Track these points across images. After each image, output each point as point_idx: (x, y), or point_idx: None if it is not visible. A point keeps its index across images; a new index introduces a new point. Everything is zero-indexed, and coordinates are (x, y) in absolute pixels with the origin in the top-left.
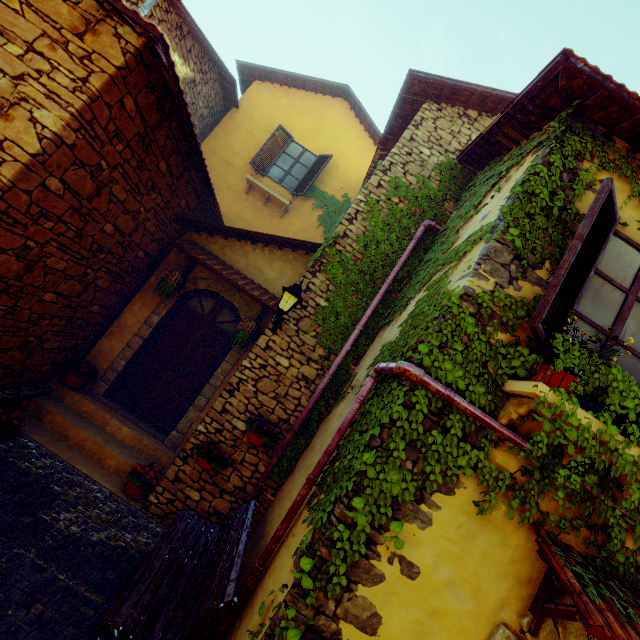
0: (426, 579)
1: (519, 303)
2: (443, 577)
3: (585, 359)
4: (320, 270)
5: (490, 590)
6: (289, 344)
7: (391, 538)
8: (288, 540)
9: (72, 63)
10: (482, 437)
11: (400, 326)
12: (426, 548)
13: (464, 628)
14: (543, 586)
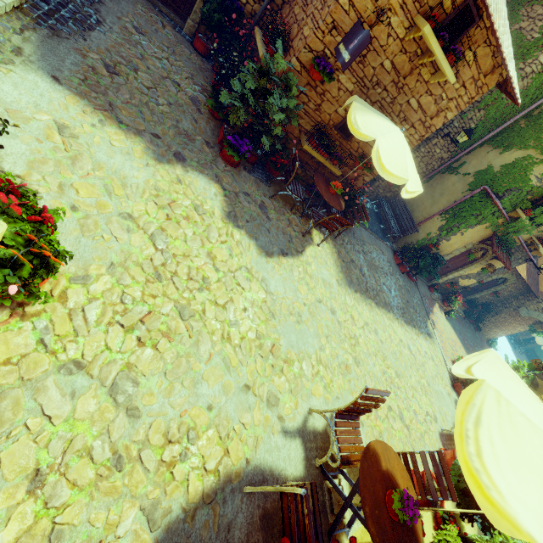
0: (464, 236)
1: (542, 191)
2: (467, 236)
3: (540, 212)
4: (484, 109)
5: (474, 239)
6: (445, 144)
7: (464, 231)
8: (430, 221)
9: (473, 90)
10: (500, 216)
11: (501, 167)
12: (468, 232)
13: (464, 243)
14: (485, 239)
